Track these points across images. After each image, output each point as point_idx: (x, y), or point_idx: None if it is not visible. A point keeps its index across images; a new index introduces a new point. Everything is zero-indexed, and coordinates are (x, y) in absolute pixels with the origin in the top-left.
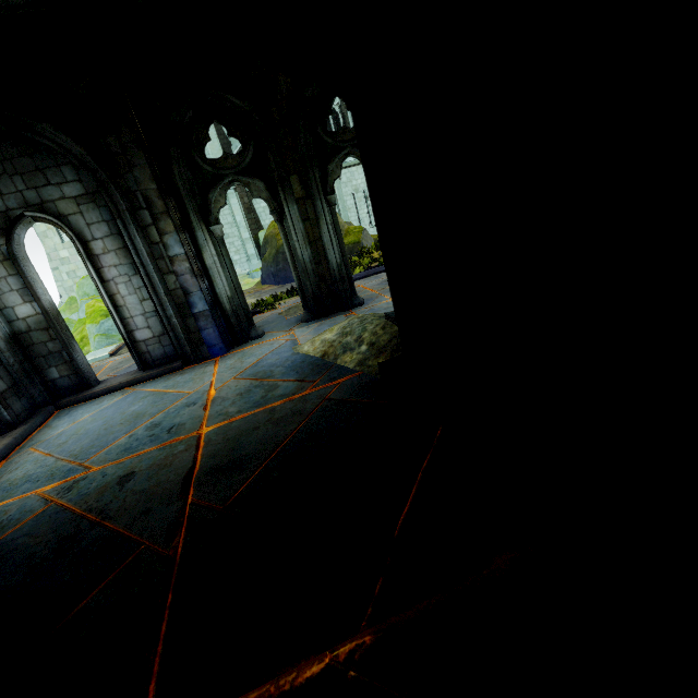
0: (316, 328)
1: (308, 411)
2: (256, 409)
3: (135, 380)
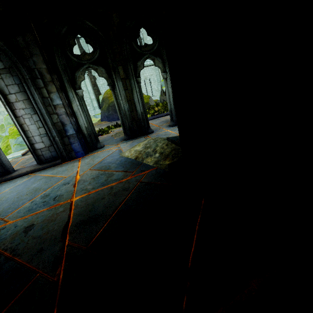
0: (131, 144)
1: (131, 189)
2: (102, 187)
3: (35, 169)
